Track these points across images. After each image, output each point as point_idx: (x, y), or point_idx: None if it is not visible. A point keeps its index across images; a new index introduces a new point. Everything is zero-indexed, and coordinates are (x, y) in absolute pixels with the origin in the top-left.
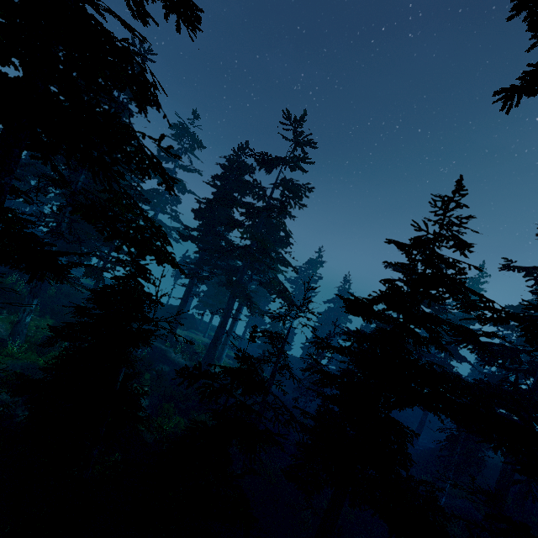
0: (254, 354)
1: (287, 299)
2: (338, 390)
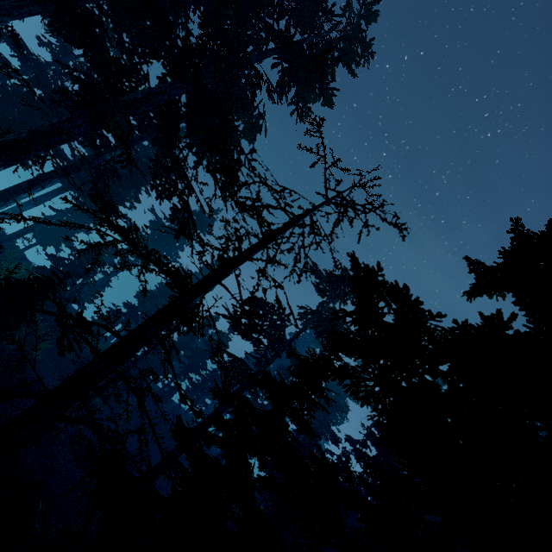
0: (16, 276)
1: (223, 200)
2: (247, 416)
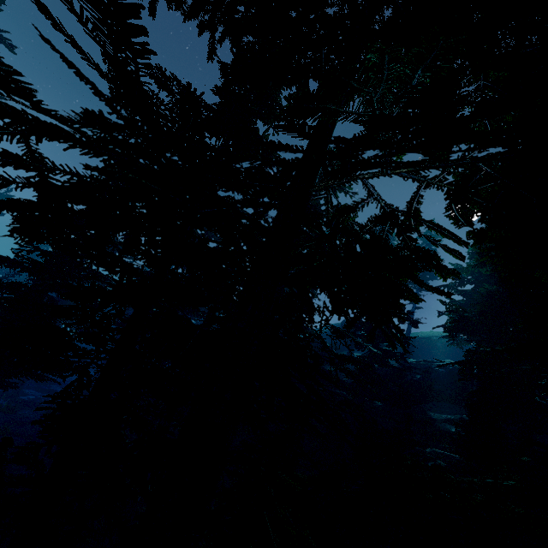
0: None
1: None
2: None
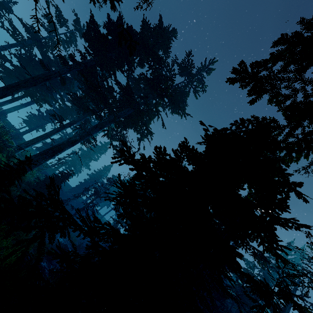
0: None
1: None
2: None
